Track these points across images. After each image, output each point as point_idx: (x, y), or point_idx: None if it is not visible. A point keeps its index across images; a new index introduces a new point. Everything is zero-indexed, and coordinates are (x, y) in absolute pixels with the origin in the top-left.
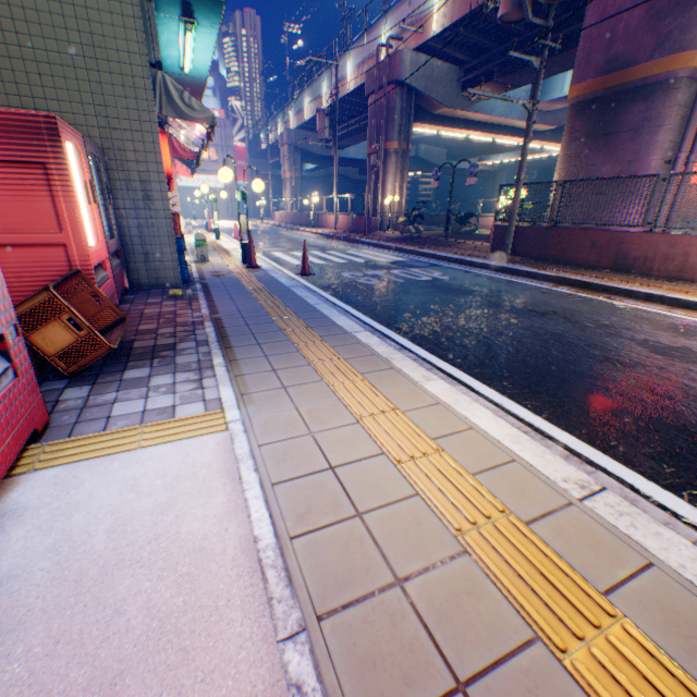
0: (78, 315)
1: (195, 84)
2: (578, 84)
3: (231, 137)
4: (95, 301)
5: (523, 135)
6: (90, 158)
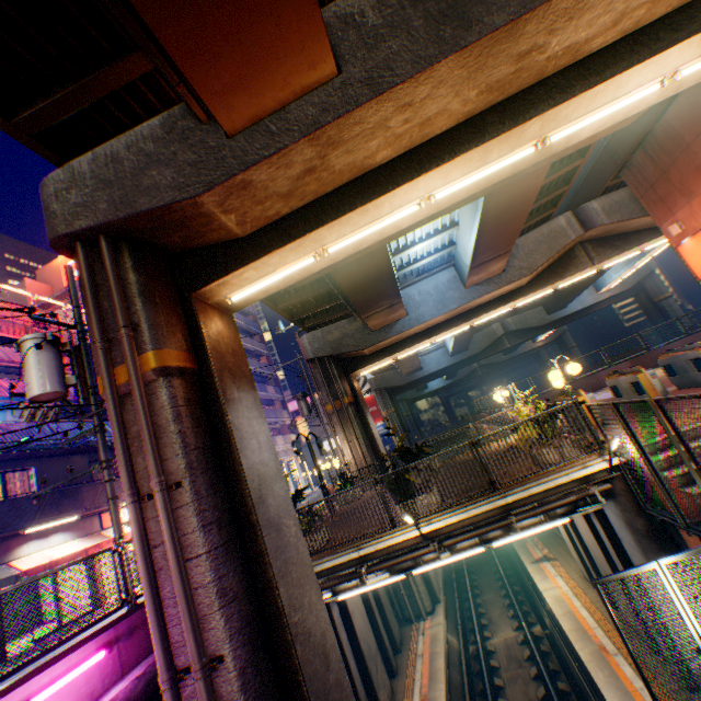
0: None
1: None
2: None
3: None
4: None
5: (500, 302)
6: None
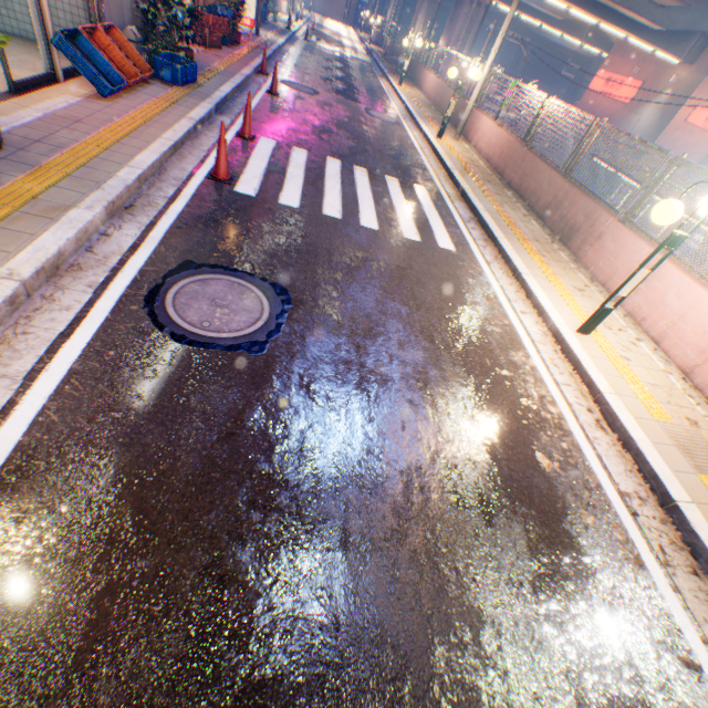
0: None
1: None
2: None
3: None
4: None
5: (541, 19)
6: None
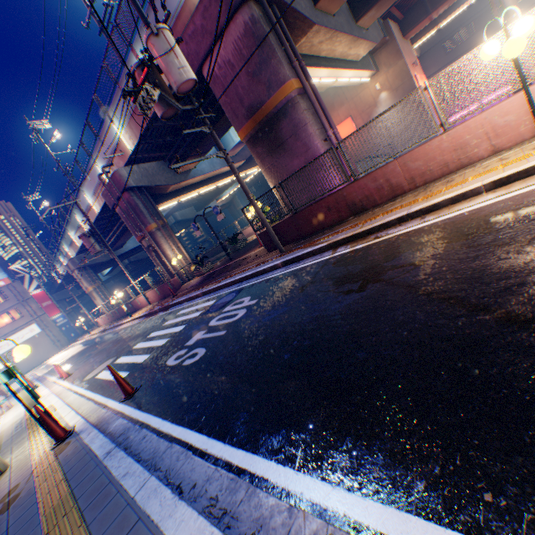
0: None
1: None
2: (241, 129)
3: (26, 291)
4: None
5: (231, 174)
6: None
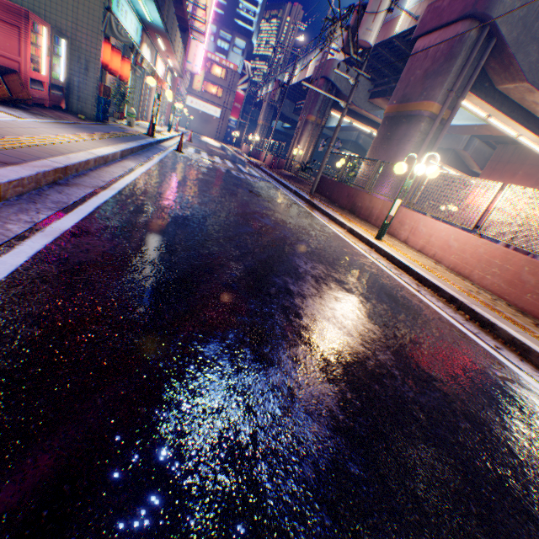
0: (2, 79)
1: (160, 30)
2: (389, 106)
3: (236, 85)
4: (22, 88)
5: None
6: (62, 40)
